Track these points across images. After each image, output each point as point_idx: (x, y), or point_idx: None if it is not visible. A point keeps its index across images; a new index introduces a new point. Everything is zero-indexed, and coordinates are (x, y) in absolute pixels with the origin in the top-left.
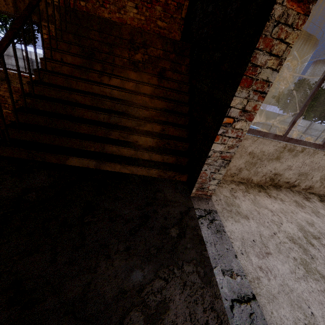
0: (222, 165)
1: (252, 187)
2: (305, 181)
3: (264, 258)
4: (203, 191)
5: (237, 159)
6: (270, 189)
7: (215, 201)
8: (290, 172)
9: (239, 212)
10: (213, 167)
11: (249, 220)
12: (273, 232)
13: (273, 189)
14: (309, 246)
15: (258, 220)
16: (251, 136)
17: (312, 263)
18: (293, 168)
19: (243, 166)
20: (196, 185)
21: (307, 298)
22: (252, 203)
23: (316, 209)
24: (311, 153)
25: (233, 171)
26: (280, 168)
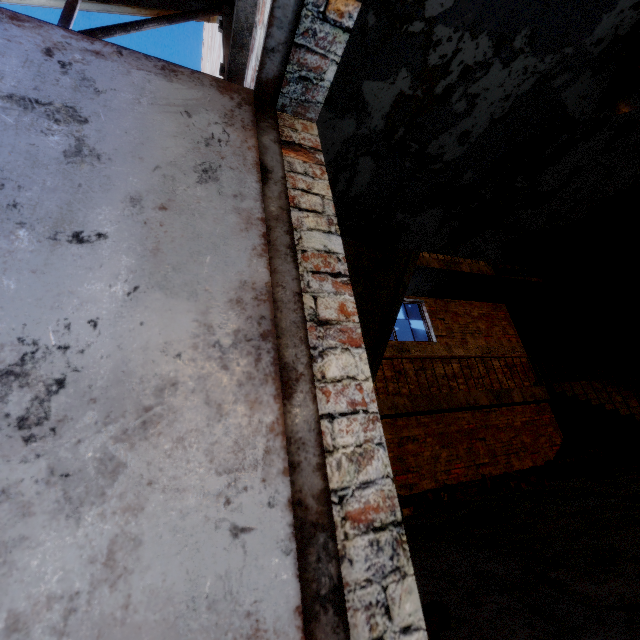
0: None
1: None
2: None
3: None
4: None
5: None
6: None
7: None
8: None
9: None
10: None
11: None
12: None
13: None
14: None
15: None
16: None
17: None
18: None
19: None
20: None
21: None
22: None
23: None
24: None
25: None
26: None
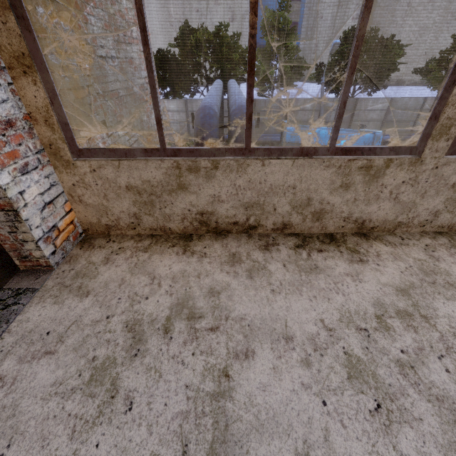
0: (13, 219)
1: (167, 240)
2: (267, 216)
3: (31, 361)
4: (32, 261)
5: (116, 200)
6: (201, 239)
7: (59, 273)
8: (226, 206)
9: (82, 287)
10: (4, 225)
11: (85, 298)
12: (110, 314)
13: (209, 238)
14: (155, 334)
15: (105, 296)
16: (106, 161)
17: (122, 365)
18: (225, 199)
19: (136, 210)
20: (10, 253)
21: (27, 429)
22: (128, 269)
23: (263, 264)
24: (234, 166)
25: (128, 220)
26: (202, 203)
